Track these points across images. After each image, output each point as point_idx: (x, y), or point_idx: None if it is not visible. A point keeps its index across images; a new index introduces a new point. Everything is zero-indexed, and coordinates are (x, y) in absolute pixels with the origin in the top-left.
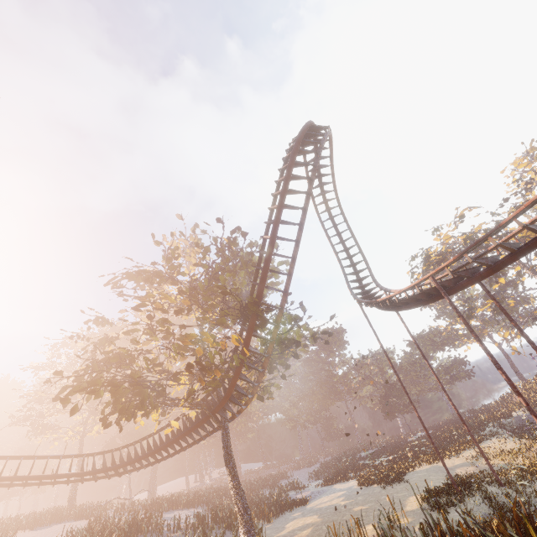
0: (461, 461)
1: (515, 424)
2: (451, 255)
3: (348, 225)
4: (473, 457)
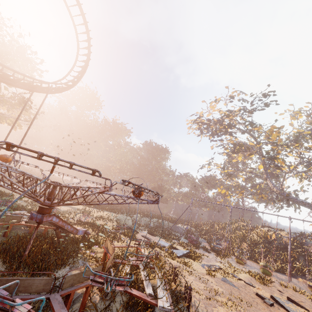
0: (81, 208)
1: (170, 227)
2: (213, 123)
3: (89, 41)
4: (84, 209)
